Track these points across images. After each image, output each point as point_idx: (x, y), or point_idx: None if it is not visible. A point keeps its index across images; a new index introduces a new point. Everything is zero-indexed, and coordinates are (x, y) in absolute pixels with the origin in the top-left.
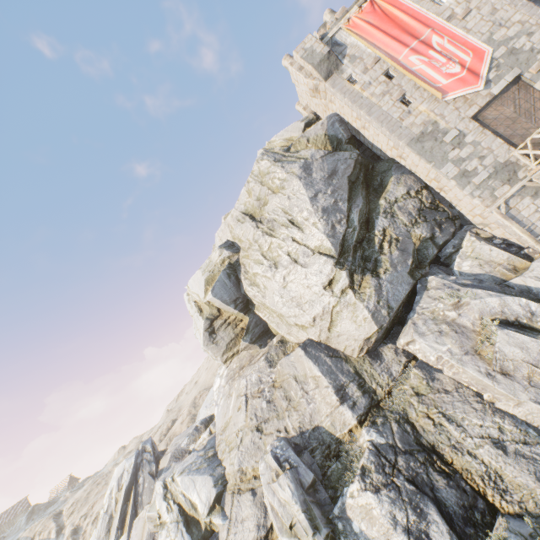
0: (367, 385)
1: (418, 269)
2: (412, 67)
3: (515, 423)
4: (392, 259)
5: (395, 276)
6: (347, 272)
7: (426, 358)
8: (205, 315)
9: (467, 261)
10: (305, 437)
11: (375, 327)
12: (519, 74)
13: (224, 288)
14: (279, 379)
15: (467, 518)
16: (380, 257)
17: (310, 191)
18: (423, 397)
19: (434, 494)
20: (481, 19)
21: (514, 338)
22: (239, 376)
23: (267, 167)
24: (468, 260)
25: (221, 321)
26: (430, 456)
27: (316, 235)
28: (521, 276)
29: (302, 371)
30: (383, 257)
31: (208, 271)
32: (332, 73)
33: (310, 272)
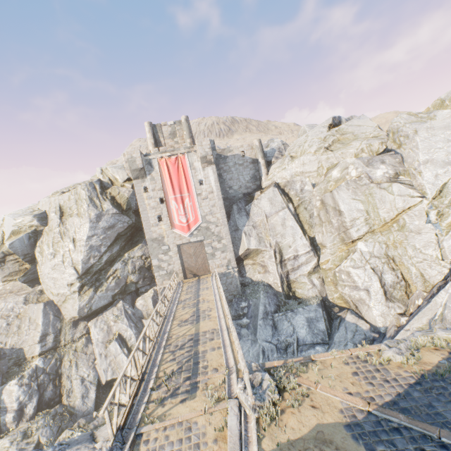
0: (60, 337)
1: (121, 294)
2: (171, 205)
3: (95, 375)
4: (109, 286)
5: (104, 295)
6: (80, 285)
7: (92, 336)
8: (3, 250)
9: (142, 301)
10: (12, 351)
11: (77, 315)
12: (203, 239)
13: (22, 245)
14: (23, 314)
15: (48, 403)
16: (104, 282)
17: (92, 232)
18: (76, 352)
19: (44, 392)
20: (208, 205)
21: (116, 345)
22: (4, 298)
23: (83, 196)
24: (143, 300)
25: (13, 258)
26: (57, 377)
27: (79, 258)
28: (146, 320)
29: (35, 317)
30: (105, 284)
31: (18, 226)
32: (139, 178)
33: (66, 273)
